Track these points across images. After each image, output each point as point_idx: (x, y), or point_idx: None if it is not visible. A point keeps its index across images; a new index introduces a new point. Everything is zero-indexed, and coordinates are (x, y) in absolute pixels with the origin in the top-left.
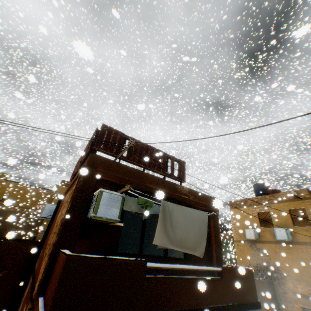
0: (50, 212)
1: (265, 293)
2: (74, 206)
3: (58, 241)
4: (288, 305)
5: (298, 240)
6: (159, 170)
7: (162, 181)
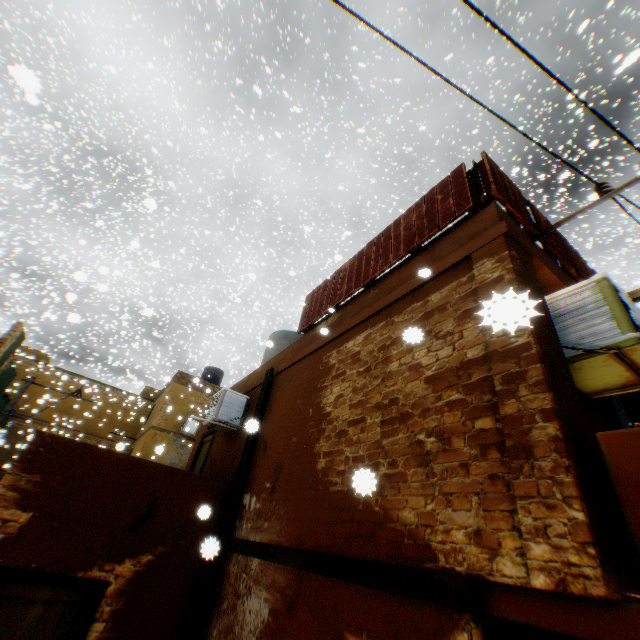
0: (234, 410)
1: None
2: (535, 316)
3: (558, 405)
4: None
5: None
6: None
7: None
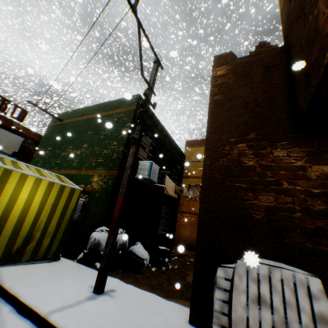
0: None
1: None
2: None
3: None
4: None
5: None
6: (0, 109)
7: (1, 115)
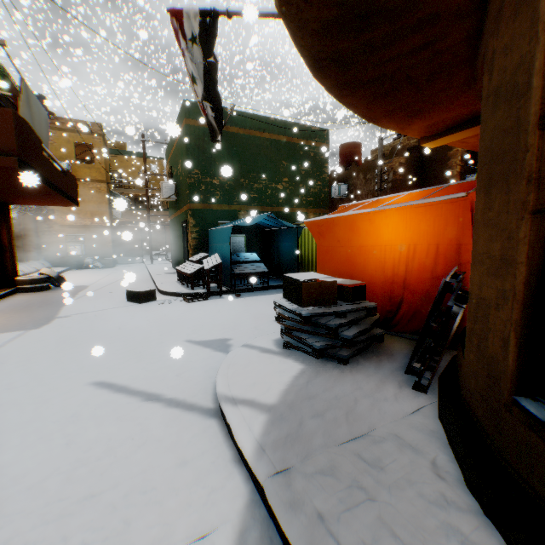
0: None
1: (34, 228)
2: None
3: None
4: (54, 238)
5: (80, 177)
6: None
7: None
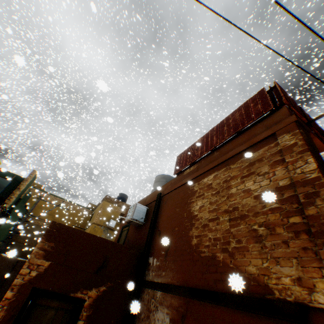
0: (141, 214)
1: None
2: (319, 163)
3: None
4: None
5: None
6: None
7: None
